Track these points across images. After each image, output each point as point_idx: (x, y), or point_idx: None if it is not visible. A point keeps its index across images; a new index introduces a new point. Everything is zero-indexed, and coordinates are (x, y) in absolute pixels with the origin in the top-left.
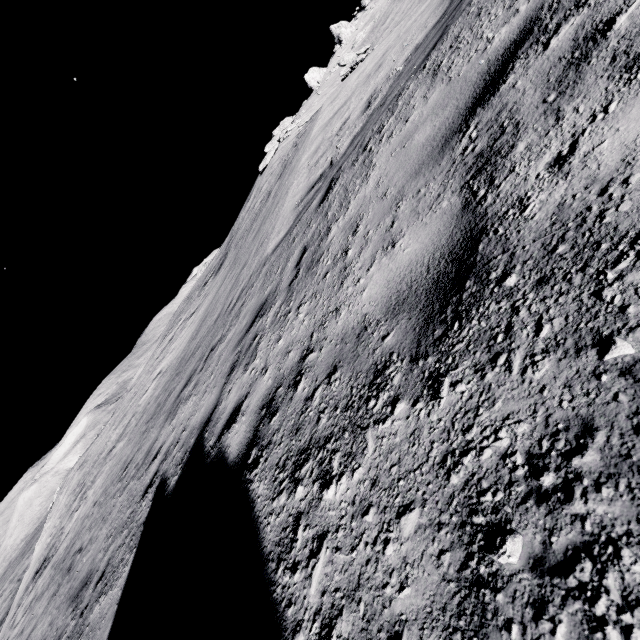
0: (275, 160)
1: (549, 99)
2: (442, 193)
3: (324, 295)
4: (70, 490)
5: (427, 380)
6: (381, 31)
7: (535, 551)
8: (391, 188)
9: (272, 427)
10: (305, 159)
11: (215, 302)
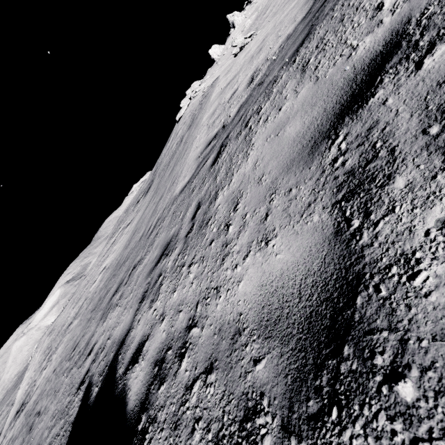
0: (187, 113)
1: (431, 131)
2: (313, 203)
3: (209, 265)
4: (42, 351)
5: None
6: (263, 19)
7: None
8: (266, 175)
9: (159, 398)
10: (205, 118)
11: (142, 221)
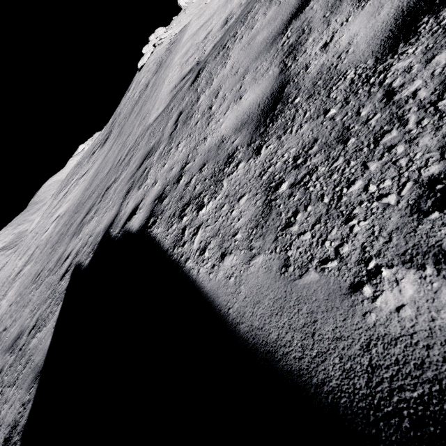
0: (151, 60)
1: (326, 15)
2: (270, 67)
3: (196, 133)
4: None
5: (255, 150)
6: None
7: (292, 182)
8: (241, 68)
9: (164, 204)
10: (178, 58)
11: (105, 162)
